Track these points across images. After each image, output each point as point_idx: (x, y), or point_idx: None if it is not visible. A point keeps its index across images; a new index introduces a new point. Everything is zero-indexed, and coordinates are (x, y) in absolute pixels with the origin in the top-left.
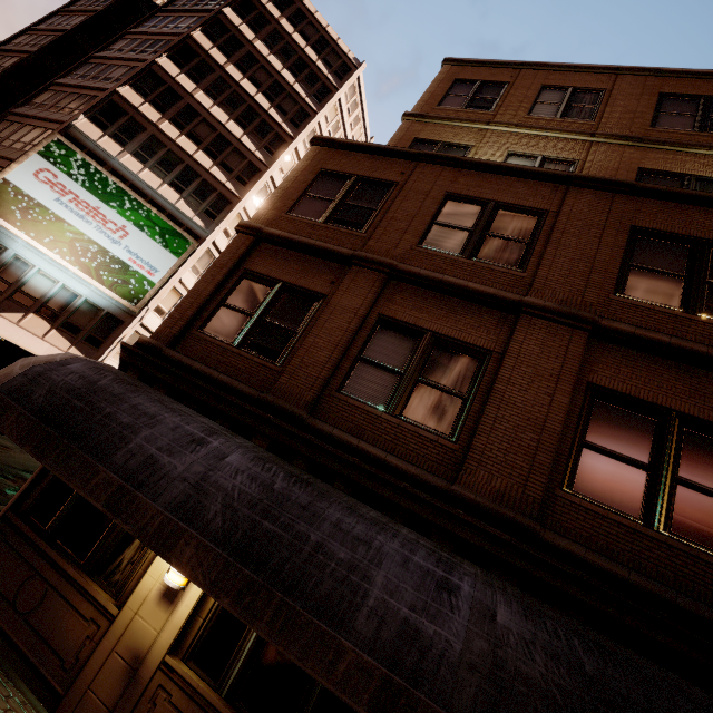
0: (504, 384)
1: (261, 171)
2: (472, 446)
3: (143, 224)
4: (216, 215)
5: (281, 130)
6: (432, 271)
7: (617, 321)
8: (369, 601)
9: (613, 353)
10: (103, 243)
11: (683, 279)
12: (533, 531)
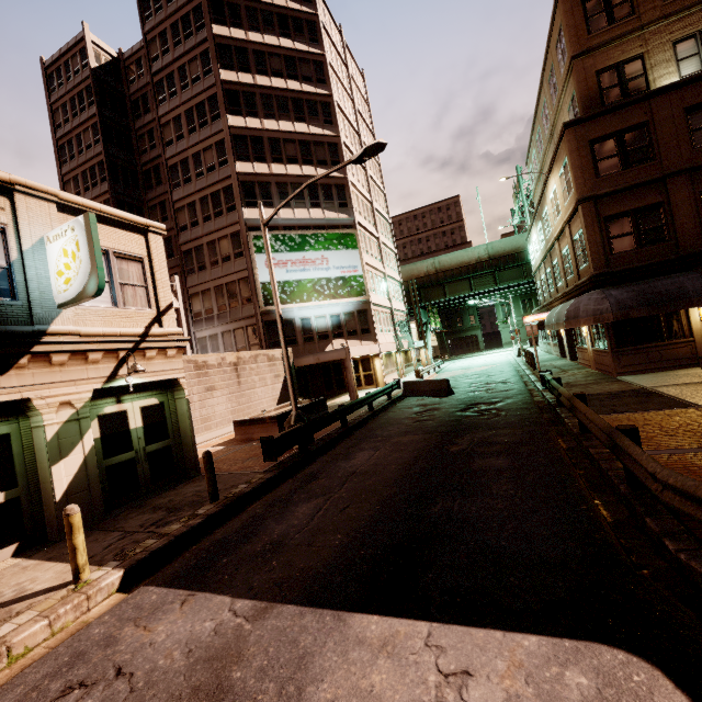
0: None
1: (337, 144)
2: None
3: (327, 246)
4: (345, 202)
5: (320, 97)
6: None
7: None
8: None
9: None
10: (324, 276)
11: None
12: None
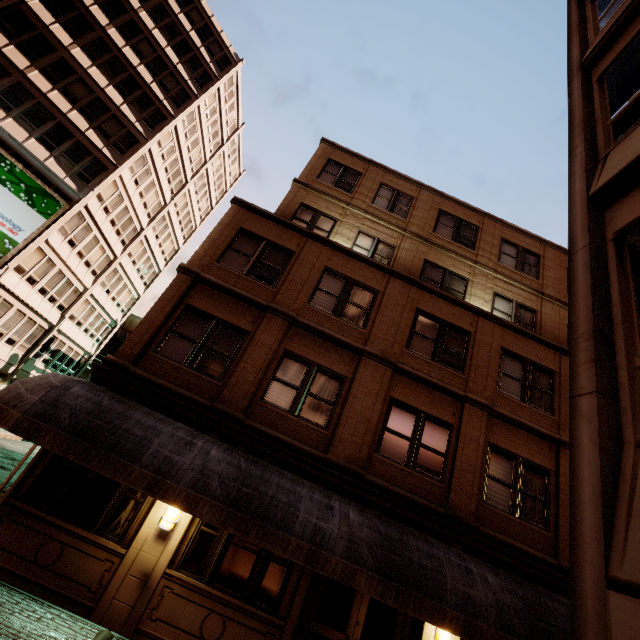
0: (352, 398)
1: (140, 142)
2: (336, 433)
3: (5, 178)
4: (90, 179)
5: (162, 106)
6: (317, 324)
7: (405, 365)
8: (299, 518)
9: (402, 381)
10: None
11: (434, 342)
12: (362, 475)
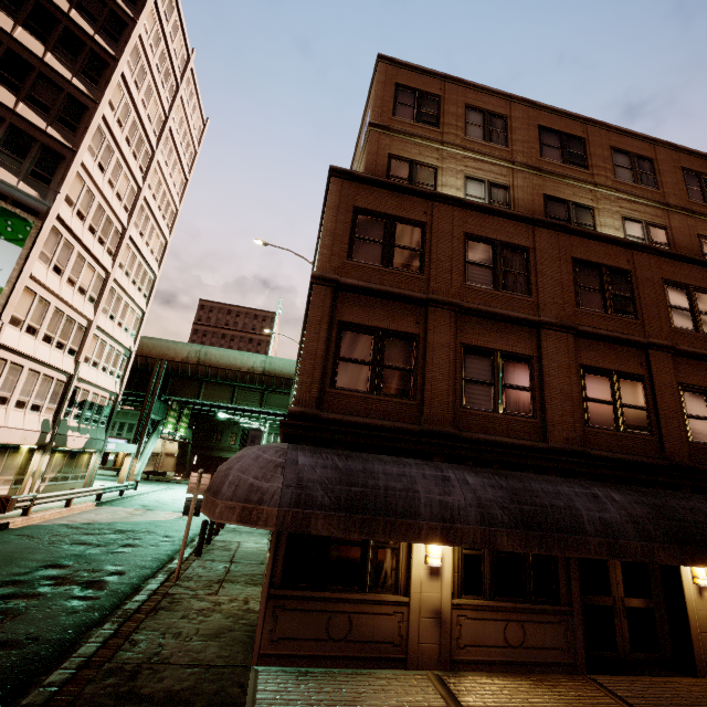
0: (548, 377)
1: (88, 108)
2: (547, 418)
3: None
4: (49, 178)
5: (96, 46)
6: (485, 305)
7: (585, 326)
8: (584, 517)
9: (584, 344)
10: None
11: (601, 292)
12: (587, 453)
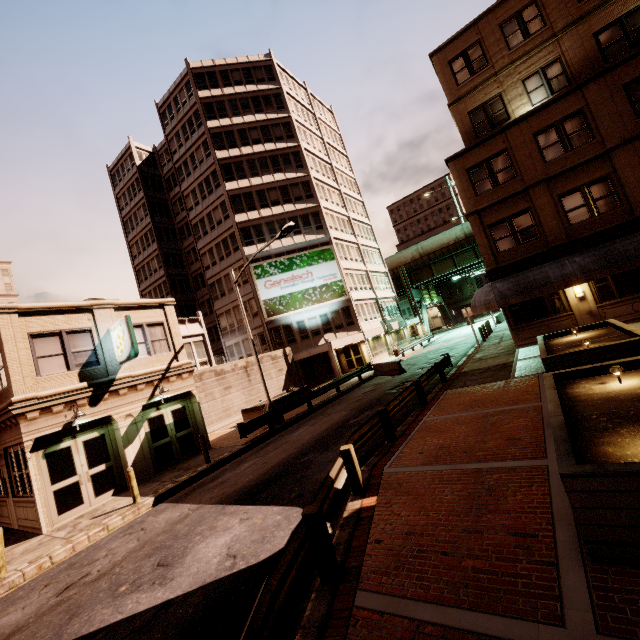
0: (624, 179)
1: (308, 181)
2: (630, 203)
3: (310, 263)
4: (321, 225)
5: (291, 149)
6: (562, 168)
7: None
8: None
9: None
10: (310, 286)
11: None
12: None
